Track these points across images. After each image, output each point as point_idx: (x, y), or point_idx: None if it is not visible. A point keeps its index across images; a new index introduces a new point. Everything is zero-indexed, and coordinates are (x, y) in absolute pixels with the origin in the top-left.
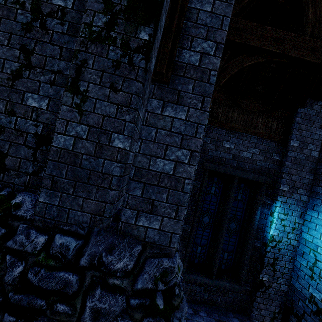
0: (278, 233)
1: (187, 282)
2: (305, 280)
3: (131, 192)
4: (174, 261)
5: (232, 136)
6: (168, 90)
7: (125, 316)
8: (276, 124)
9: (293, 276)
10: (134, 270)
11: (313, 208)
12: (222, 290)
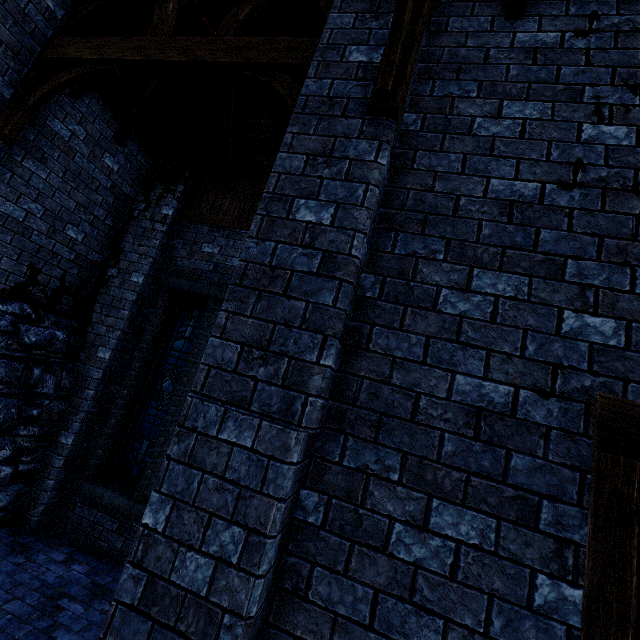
0: None
1: (93, 505)
2: None
3: None
4: None
5: (218, 235)
6: None
7: None
8: None
9: None
10: None
11: None
12: None
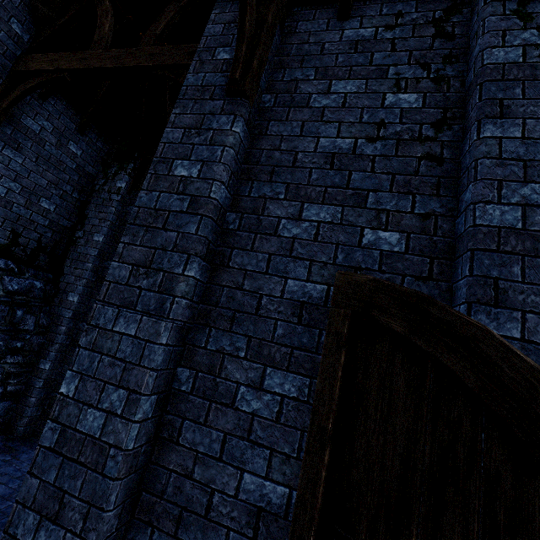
0: None
1: None
2: None
3: None
4: None
5: None
6: None
7: None
8: None
9: None
10: None
11: None
12: None
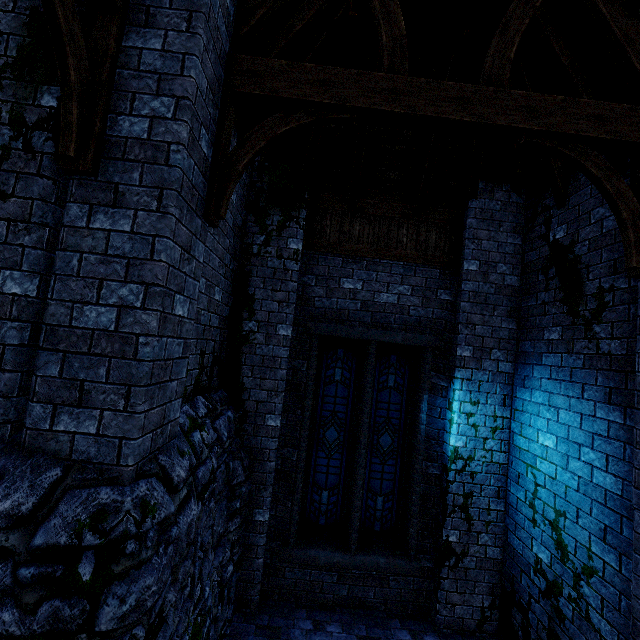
0: (466, 442)
1: (303, 566)
2: (525, 530)
3: (41, 372)
4: (127, 491)
5: (355, 267)
6: (98, 185)
7: (6, 601)
8: (436, 235)
9: (509, 526)
10: (37, 515)
11: (523, 384)
12: (376, 573)
